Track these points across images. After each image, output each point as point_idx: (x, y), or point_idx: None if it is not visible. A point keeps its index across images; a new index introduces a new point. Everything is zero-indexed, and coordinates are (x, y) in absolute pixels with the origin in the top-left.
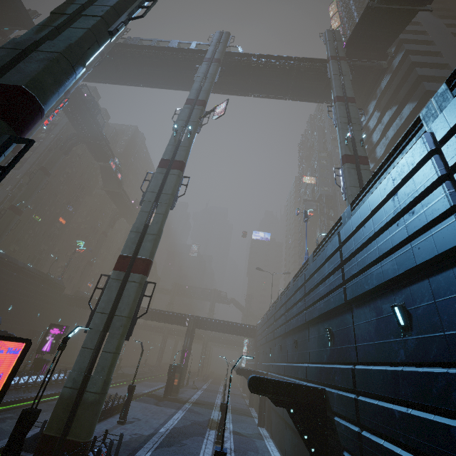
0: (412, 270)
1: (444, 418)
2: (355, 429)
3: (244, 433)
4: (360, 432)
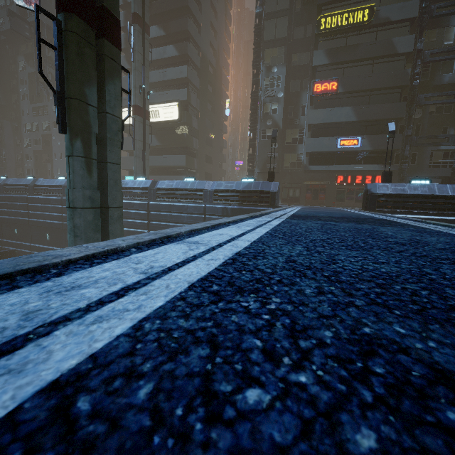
0: None
1: None
2: None
3: None
4: None
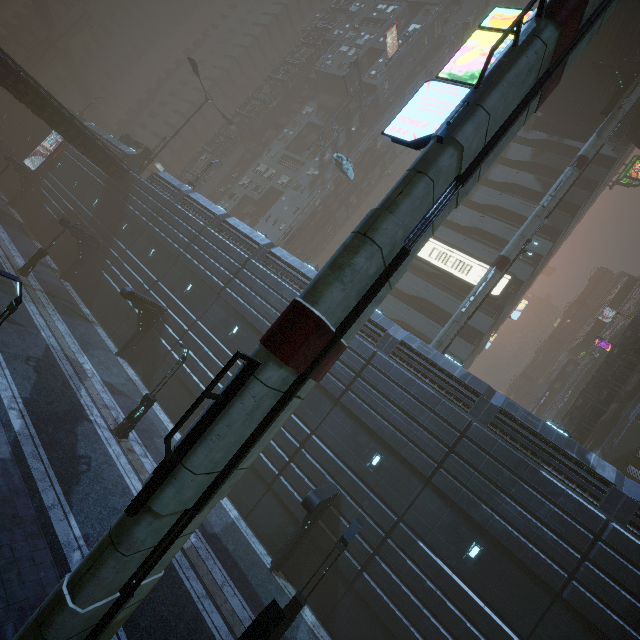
0: (512, 553)
1: (461, 614)
2: (369, 550)
3: (119, 385)
4: (372, 554)
